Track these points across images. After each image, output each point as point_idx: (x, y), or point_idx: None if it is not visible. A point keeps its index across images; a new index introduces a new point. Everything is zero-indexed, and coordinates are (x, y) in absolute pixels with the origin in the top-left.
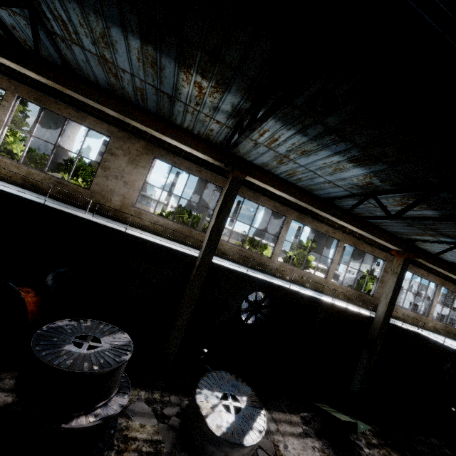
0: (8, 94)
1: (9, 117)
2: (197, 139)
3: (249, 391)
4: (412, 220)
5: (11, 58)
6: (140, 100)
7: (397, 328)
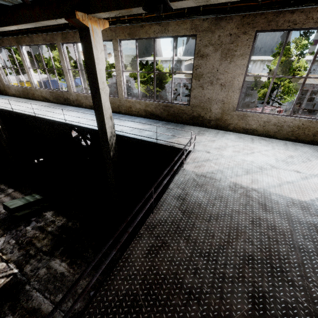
0: None
1: None
2: None
3: None
4: None
5: None
6: None
7: (153, 144)
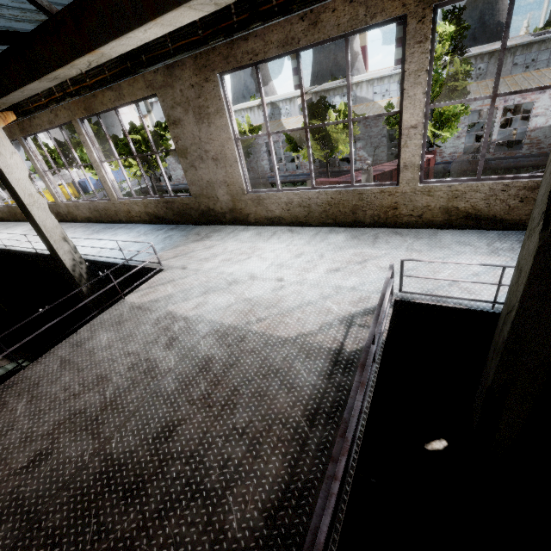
0: None
1: None
2: None
3: None
4: None
5: None
6: None
7: (129, 267)
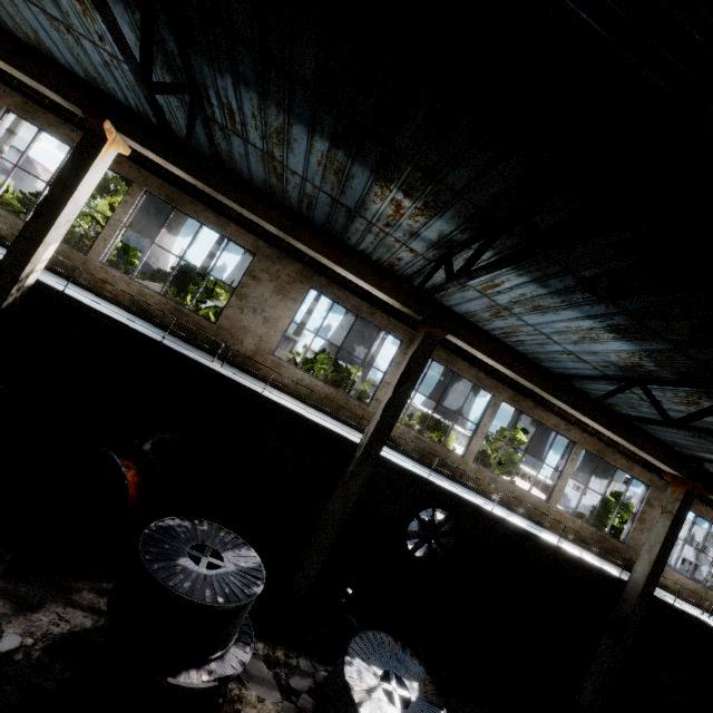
0: (135, 187)
1: (130, 217)
2: (381, 274)
3: (422, 674)
4: (708, 435)
5: (159, 151)
6: (304, 208)
7: (665, 605)
